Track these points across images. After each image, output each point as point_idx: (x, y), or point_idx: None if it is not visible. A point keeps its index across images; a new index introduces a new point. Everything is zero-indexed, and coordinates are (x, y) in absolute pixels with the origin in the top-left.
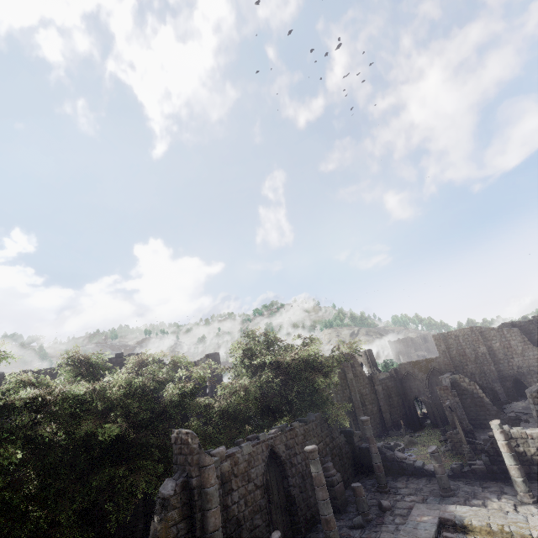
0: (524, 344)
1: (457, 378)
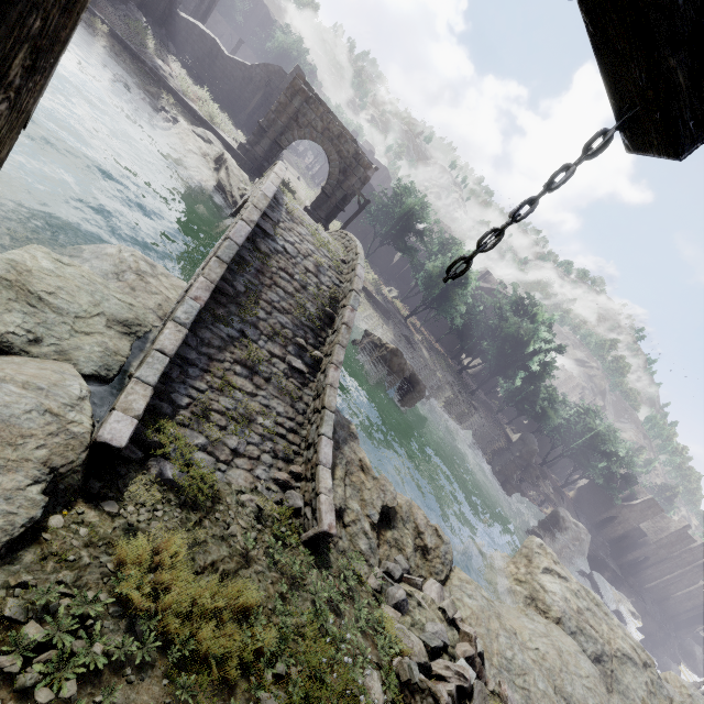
0: None
1: None
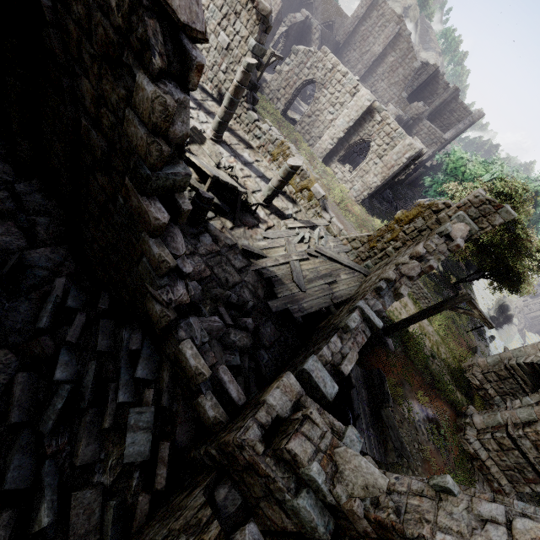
0: (403, 80)
1: (313, 27)
